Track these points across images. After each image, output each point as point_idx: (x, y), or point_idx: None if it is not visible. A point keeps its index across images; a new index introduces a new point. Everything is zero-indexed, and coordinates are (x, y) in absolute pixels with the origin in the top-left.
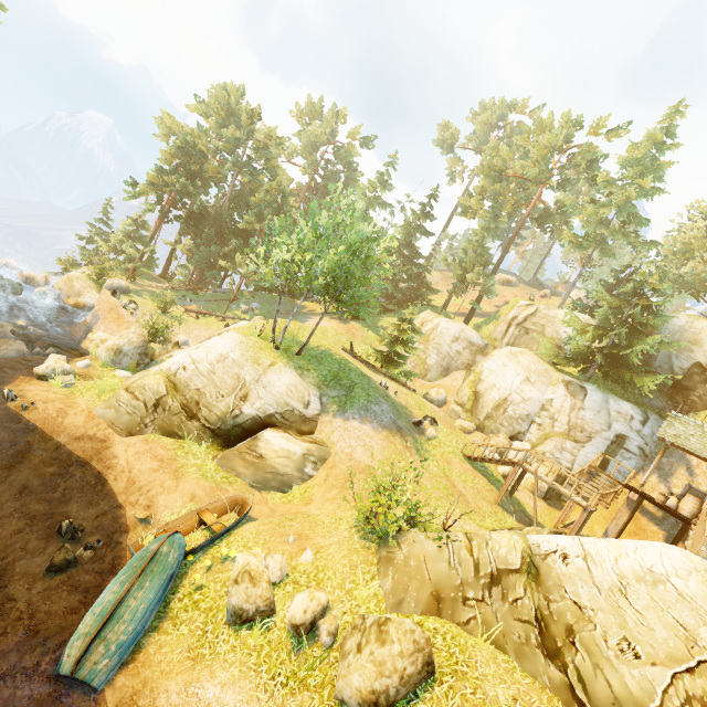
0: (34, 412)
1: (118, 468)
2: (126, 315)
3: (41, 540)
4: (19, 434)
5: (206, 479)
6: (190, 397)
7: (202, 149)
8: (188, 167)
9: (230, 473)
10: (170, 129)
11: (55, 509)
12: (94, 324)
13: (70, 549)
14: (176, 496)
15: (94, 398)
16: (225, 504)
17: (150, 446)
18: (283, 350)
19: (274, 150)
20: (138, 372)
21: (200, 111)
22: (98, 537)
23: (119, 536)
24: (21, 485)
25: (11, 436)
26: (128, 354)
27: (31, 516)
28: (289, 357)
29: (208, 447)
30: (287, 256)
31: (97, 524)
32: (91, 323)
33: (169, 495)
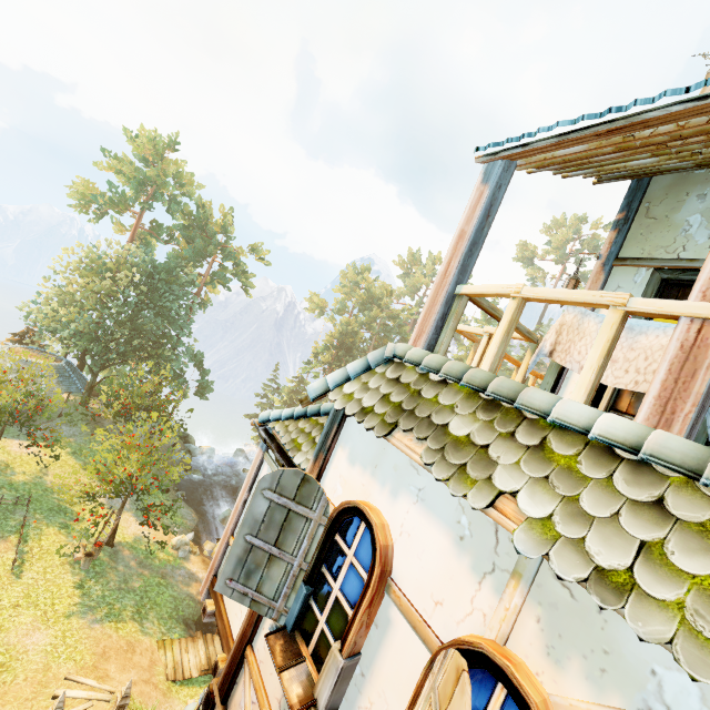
0: None
1: None
2: None
3: None
4: None
5: None
6: None
7: (356, 330)
8: (345, 344)
9: None
10: (318, 305)
11: None
12: None
13: None
14: None
15: None
16: None
17: None
18: None
19: (402, 315)
20: None
21: (341, 291)
22: None
23: None
24: None
25: None
26: None
27: None
28: None
29: None
30: None
31: None
32: None
33: None
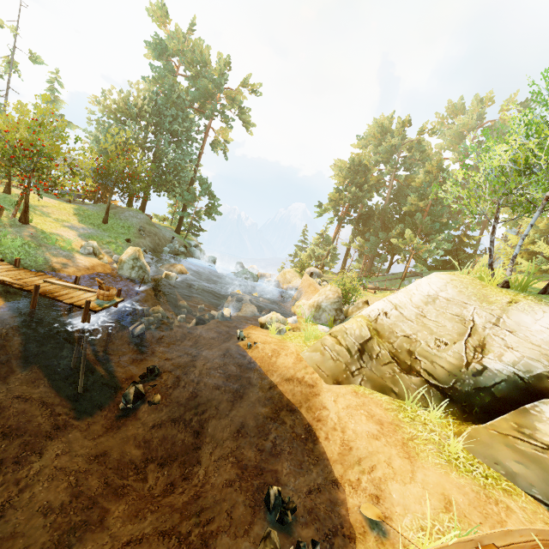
0: (255, 350)
1: (328, 423)
2: (320, 289)
3: (247, 508)
4: (243, 369)
5: (457, 472)
6: (398, 344)
7: (365, 164)
8: (355, 181)
9: (494, 470)
10: (340, 168)
11: (265, 463)
12: (299, 297)
13: (276, 545)
14: (415, 491)
15: (301, 343)
16: (530, 545)
17: (362, 401)
18: (515, 288)
19: (426, 144)
20: (335, 326)
21: (360, 145)
22: (312, 532)
23: (342, 544)
24: (239, 422)
25: (237, 371)
26: (326, 309)
27: (242, 465)
28: (533, 294)
29: (439, 416)
30: (506, 158)
31: (310, 505)
32: (296, 297)
33: (404, 485)
